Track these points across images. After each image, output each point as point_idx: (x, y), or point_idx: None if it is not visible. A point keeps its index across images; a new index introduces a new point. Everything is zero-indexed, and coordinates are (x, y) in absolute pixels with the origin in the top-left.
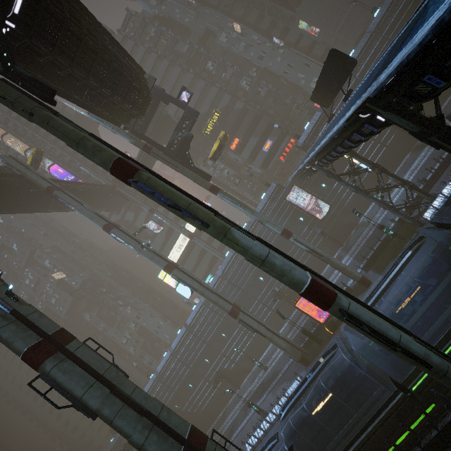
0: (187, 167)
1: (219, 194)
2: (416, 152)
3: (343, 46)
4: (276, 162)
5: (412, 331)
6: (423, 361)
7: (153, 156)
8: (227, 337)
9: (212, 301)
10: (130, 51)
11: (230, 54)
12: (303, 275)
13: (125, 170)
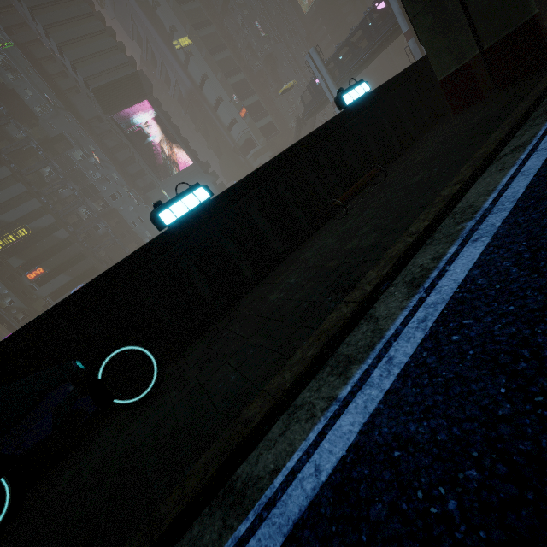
0: None
1: None
2: None
3: None
4: None
5: None
6: None
7: None
8: None
9: None
10: None
11: (80, 174)
12: None
13: None
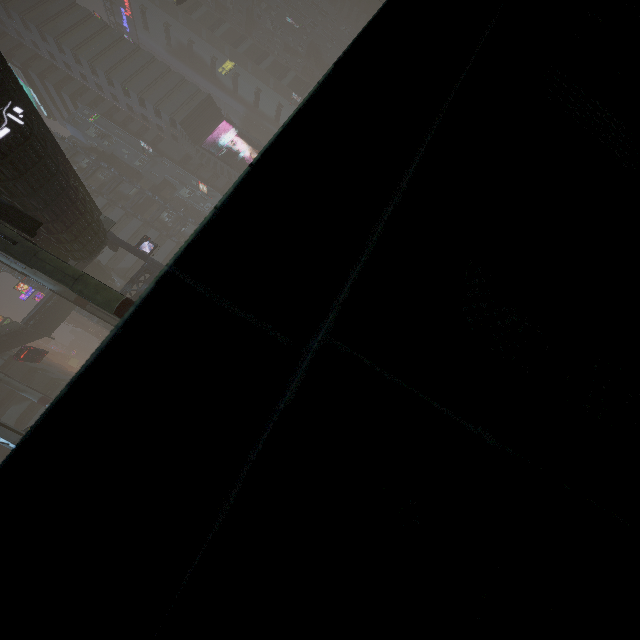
0: None
1: None
2: None
3: None
4: None
5: None
6: None
7: (92, 310)
8: None
9: None
10: None
11: (193, 211)
12: None
13: None
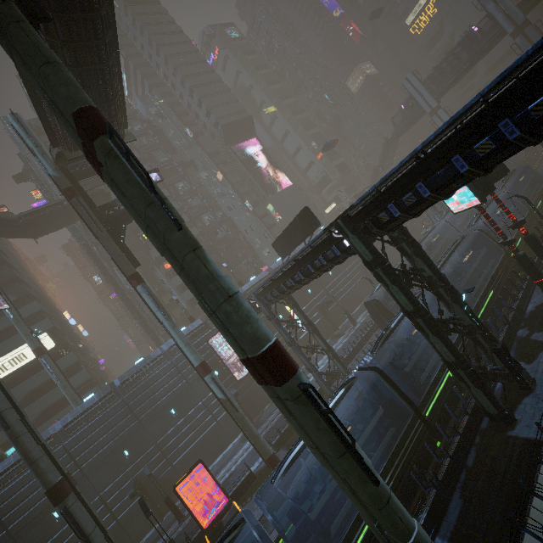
0: (114, 239)
1: (143, 284)
2: (334, 339)
3: None
4: None
5: (332, 505)
6: (373, 473)
7: (75, 204)
8: None
9: (27, 458)
10: None
11: (204, 190)
12: (269, 331)
13: (100, 121)
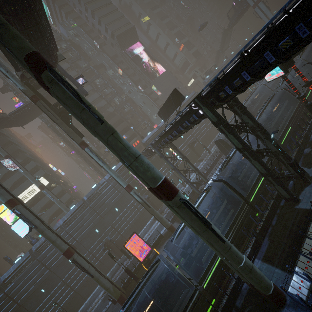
0: (66, 123)
1: (88, 147)
2: (198, 162)
3: None
4: None
5: (202, 248)
6: (221, 237)
7: (39, 105)
8: (46, 292)
9: (50, 240)
10: None
11: (112, 82)
12: (160, 173)
13: (41, 61)
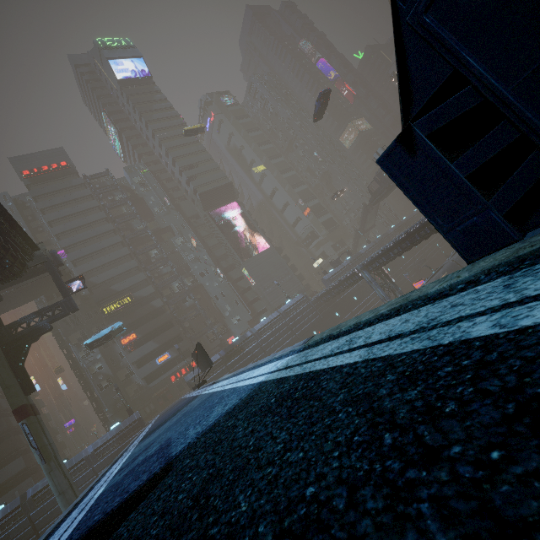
0: (11, 363)
1: (21, 424)
2: None
3: (268, 304)
4: (165, 380)
5: None
6: None
7: None
8: None
9: None
10: (81, 196)
11: (178, 256)
12: None
13: None
